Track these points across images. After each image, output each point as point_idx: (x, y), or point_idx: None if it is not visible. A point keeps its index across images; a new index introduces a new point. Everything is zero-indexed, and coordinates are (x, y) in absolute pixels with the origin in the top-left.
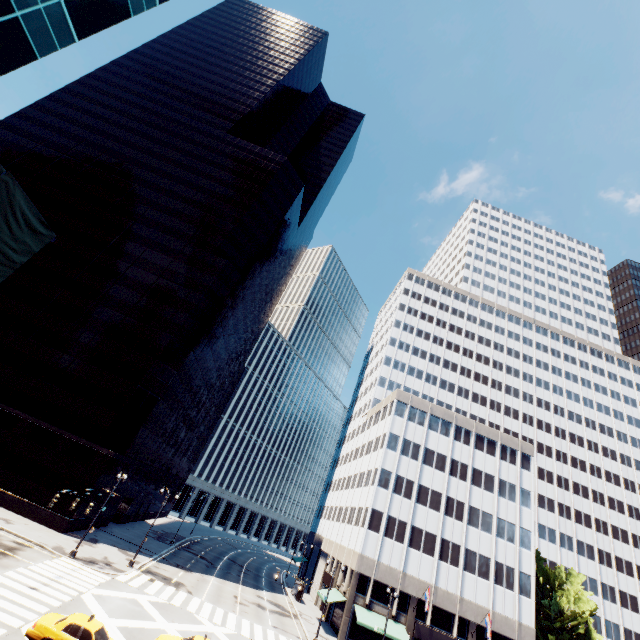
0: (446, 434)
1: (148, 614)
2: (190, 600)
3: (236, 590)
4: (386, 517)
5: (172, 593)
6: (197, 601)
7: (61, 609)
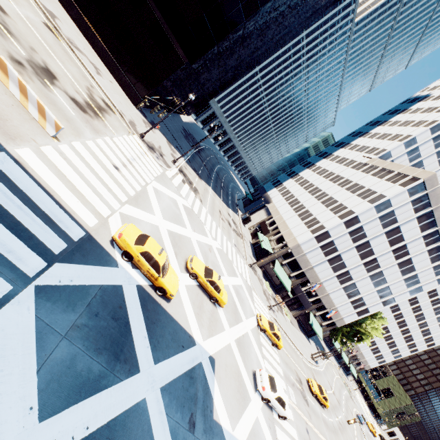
0: (422, 229)
1: (182, 219)
2: (201, 209)
3: (220, 205)
4: (330, 240)
5: (193, 199)
6: (204, 211)
7: (134, 200)
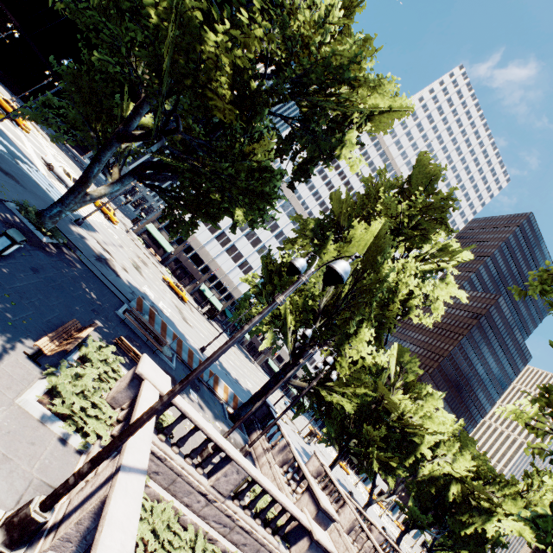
0: None
1: None
2: (42, 138)
3: None
4: None
5: (32, 127)
6: (48, 143)
7: None
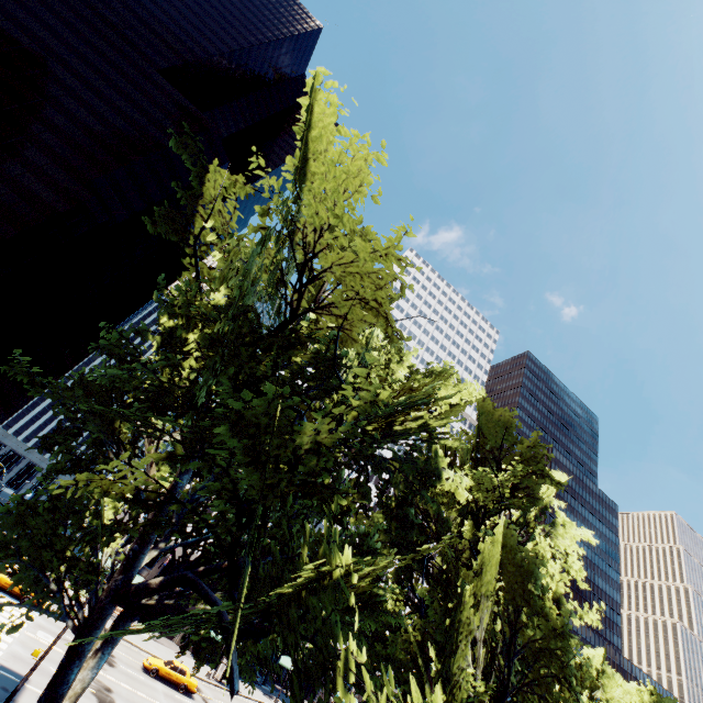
0: None
1: None
2: None
3: None
4: None
5: None
6: None
7: None
